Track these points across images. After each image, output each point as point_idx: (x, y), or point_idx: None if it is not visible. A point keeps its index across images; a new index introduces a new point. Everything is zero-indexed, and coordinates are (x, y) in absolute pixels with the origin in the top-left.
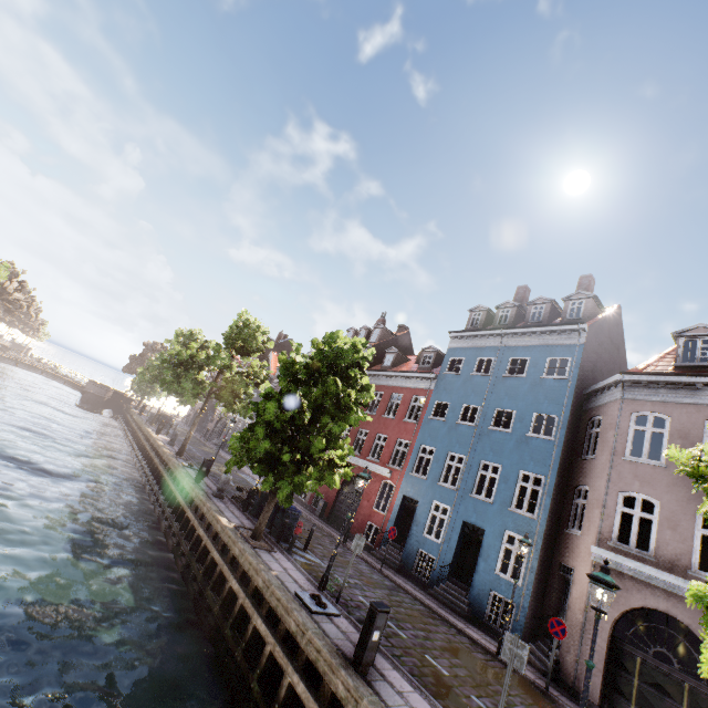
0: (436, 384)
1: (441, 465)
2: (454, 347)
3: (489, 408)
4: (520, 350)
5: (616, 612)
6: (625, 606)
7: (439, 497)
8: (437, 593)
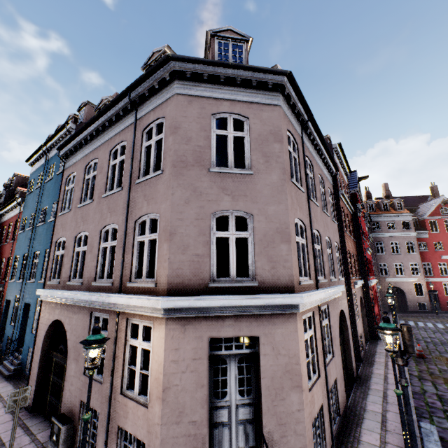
0: (24, 205)
1: (21, 266)
2: (32, 173)
3: (40, 211)
4: (53, 158)
5: (45, 332)
6: (48, 325)
7: (18, 291)
8: (4, 366)
